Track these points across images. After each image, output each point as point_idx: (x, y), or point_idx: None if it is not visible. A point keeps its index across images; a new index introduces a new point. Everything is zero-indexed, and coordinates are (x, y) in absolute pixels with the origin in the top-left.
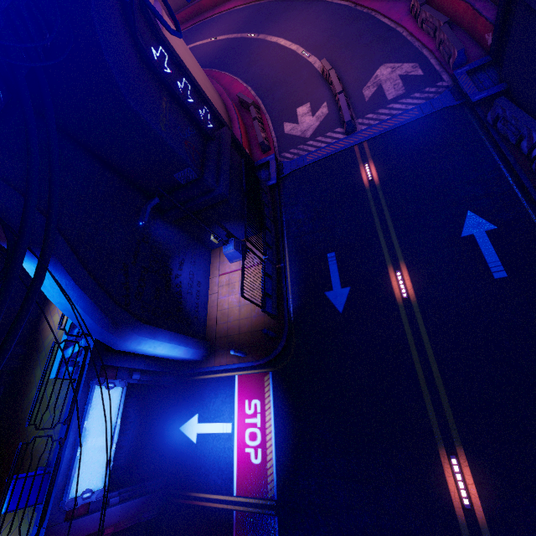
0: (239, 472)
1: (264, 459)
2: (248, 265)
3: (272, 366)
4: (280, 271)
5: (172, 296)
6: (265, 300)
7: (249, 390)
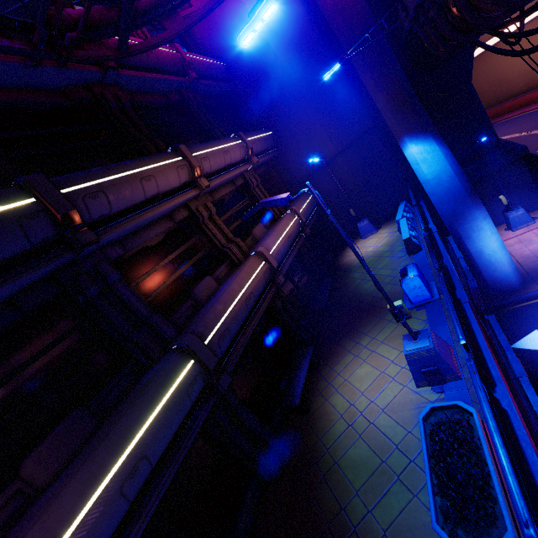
0: None
1: None
2: None
3: None
4: None
5: None
6: None
7: None
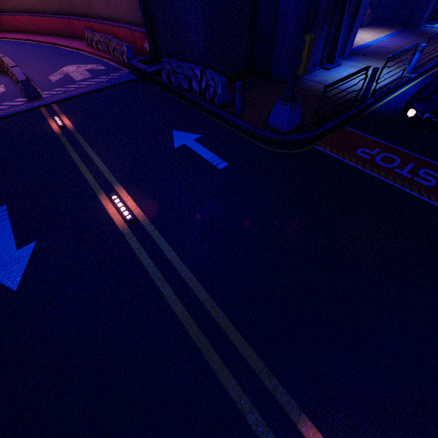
0: None
1: None
2: None
3: None
4: None
5: None
6: None
7: None
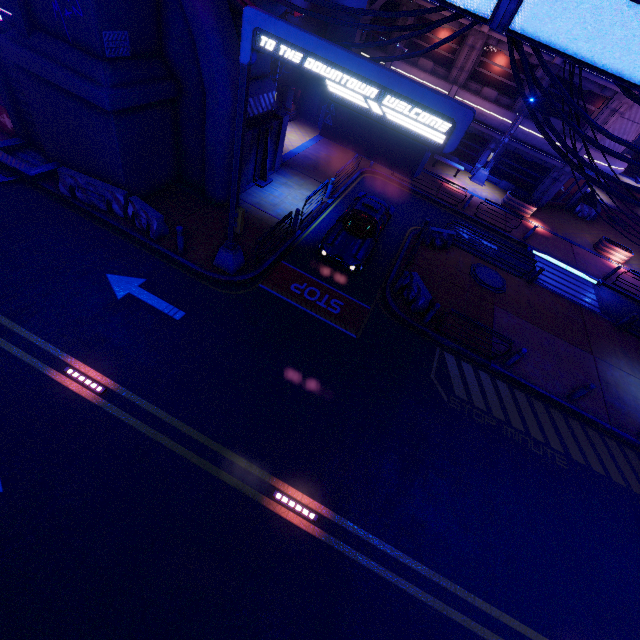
0: None
1: None
2: None
3: None
4: None
5: None
6: None
7: None
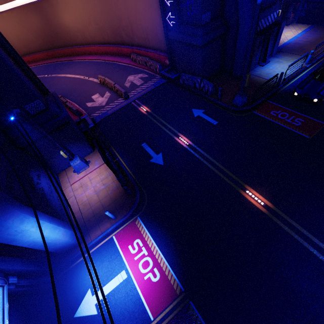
0: (148, 298)
1: (161, 272)
2: (93, 169)
3: (137, 213)
4: (118, 162)
5: (39, 195)
6: (117, 173)
7: (128, 238)
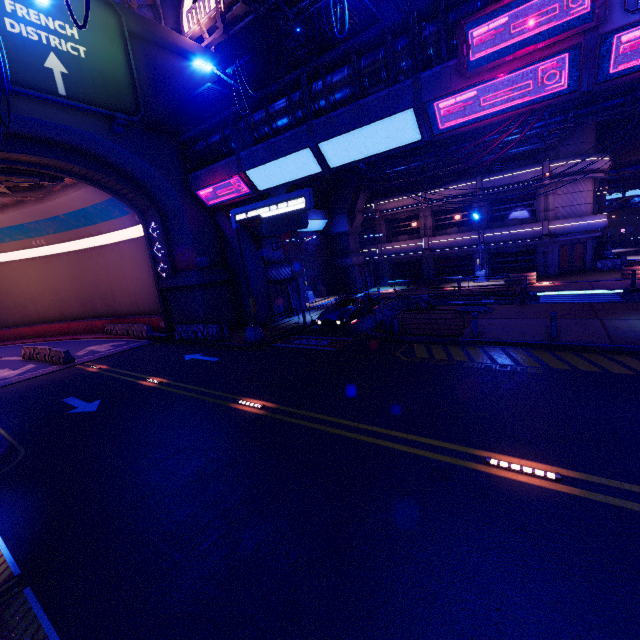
0: None
1: None
2: None
3: None
4: None
5: None
6: None
7: None
